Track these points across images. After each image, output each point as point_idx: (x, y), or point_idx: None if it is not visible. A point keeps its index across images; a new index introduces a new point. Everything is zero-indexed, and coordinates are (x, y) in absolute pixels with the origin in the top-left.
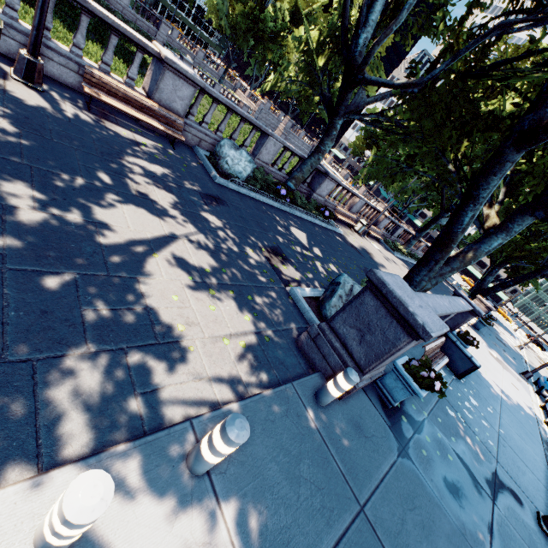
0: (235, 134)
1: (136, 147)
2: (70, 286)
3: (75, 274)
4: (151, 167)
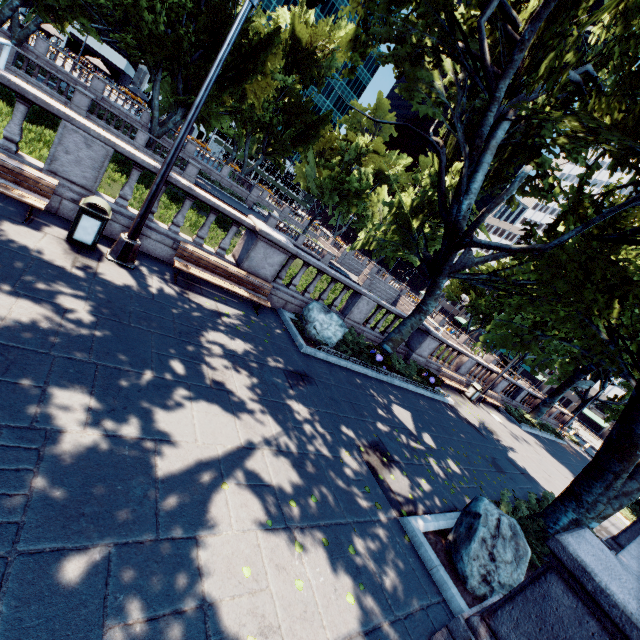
0: (325, 294)
1: (218, 319)
2: (98, 574)
3: (111, 546)
4: (232, 343)
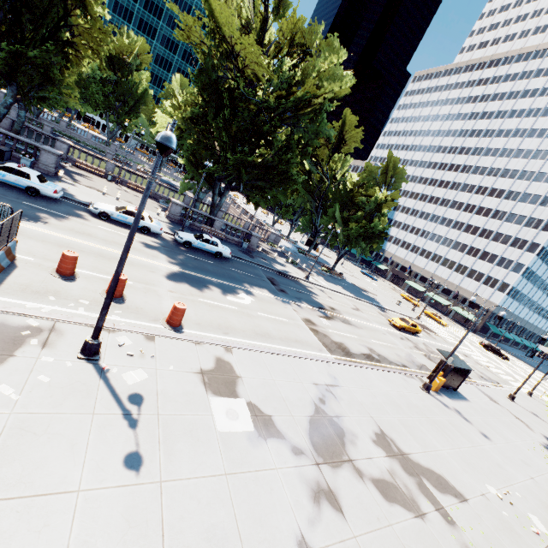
0: None
1: None
2: None
3: None
4: None
